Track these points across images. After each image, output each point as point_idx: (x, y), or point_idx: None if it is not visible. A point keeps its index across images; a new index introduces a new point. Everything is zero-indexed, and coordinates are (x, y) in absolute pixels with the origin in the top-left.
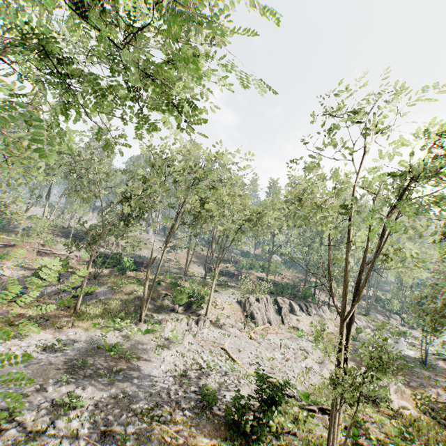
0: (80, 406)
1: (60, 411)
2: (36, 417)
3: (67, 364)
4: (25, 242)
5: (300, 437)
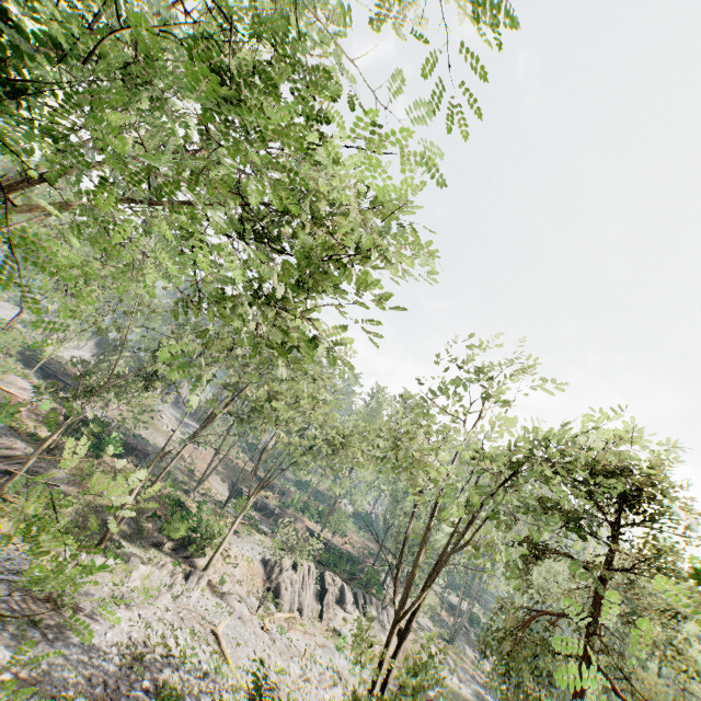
0: None
1: None
2: None
3: None
4: None
5: None
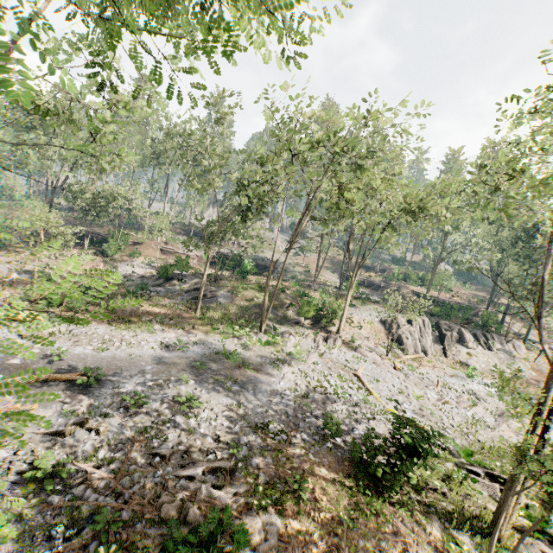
0: (197, 407)
1: (180, 408)
2: (160, 408)
3: (188, 364)
4: (150, 240)
5: (450, 500)
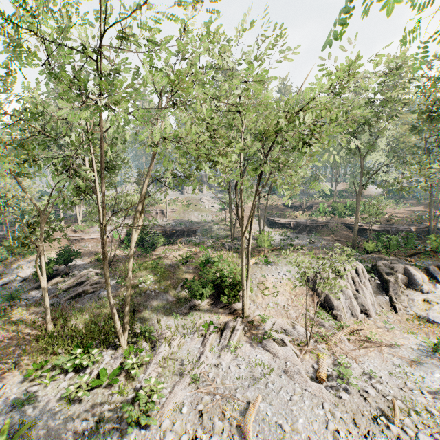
0: None
1: None
2: None
3: None
4: (58, 232)
5: None
